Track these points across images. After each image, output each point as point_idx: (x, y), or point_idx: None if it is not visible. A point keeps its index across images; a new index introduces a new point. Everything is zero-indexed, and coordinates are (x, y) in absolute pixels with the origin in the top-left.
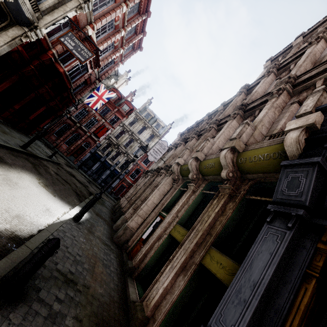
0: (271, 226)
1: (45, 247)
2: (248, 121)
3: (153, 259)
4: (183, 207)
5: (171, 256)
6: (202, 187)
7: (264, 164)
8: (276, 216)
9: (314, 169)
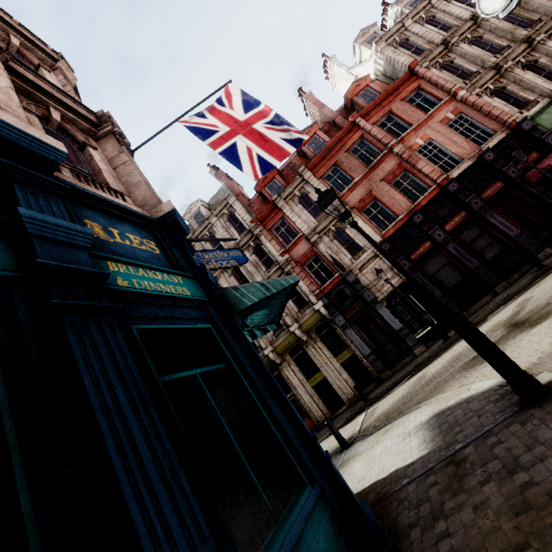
0: (347, 332)
1: (357, 387)
2: (285, 313)
3: (323, 402)
4: (296, 375)
5: (331, 382)
6: (290, 357)
7: (315, 322)
8: (345, 329)
9: (339, 315)
